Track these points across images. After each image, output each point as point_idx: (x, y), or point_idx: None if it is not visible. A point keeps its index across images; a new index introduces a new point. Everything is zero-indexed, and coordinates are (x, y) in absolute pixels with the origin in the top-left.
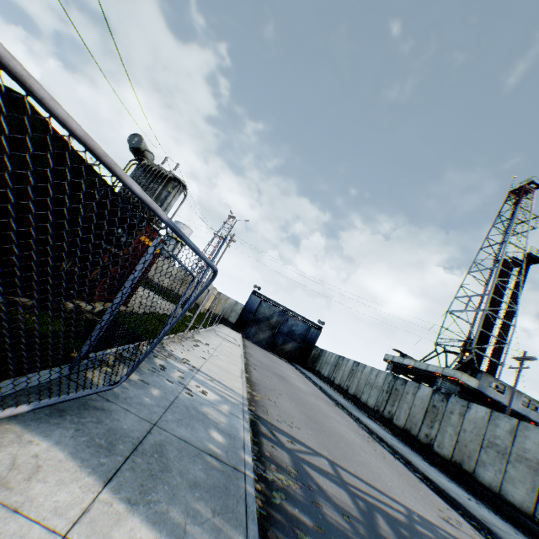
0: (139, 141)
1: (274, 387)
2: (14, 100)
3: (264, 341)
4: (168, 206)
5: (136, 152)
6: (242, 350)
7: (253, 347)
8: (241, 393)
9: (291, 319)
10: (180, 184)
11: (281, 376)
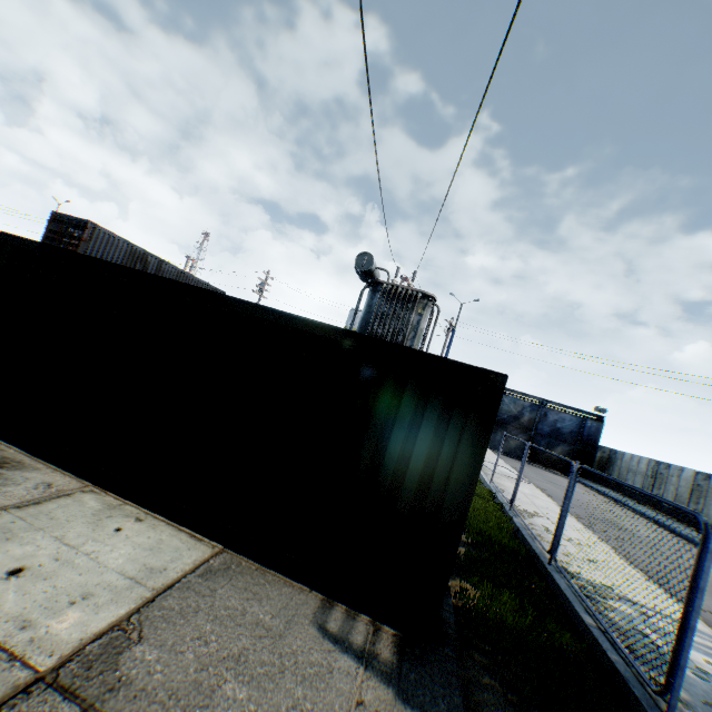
0: (368, 261)
1: (655, 566)
2: (501, 386)
3: (518, 449)
4: (425, 334)
5: (366, 275)
6: (541, 493)
7: (518, 467)
8: (709, 632)
9: (551, 413)
10: (431, 300)
11: (612, 522)
